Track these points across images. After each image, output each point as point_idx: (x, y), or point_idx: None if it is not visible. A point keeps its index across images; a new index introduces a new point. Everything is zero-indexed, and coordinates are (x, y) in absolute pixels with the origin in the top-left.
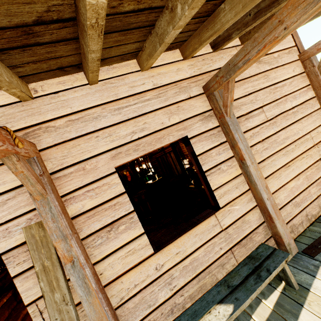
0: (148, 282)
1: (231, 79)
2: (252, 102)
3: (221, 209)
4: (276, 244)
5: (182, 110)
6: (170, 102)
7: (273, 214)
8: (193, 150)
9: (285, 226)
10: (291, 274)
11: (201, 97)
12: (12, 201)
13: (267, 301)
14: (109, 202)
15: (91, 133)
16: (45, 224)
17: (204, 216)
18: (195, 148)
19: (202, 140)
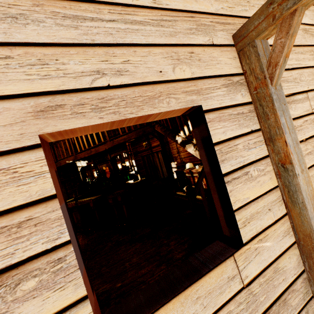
0: None
1: (301, 7)
2: (295, 81)
3: (245, 246)
4: None
5: (198, 61)
6: (180, 41)
7: None
8: (208, 133)
9: None
10: None
11: (229, 50)
12: None
13: None
14: (5, 218)
15: None
16: None
17: (213, 258)
18: (212, 130)
19: (225, 119)
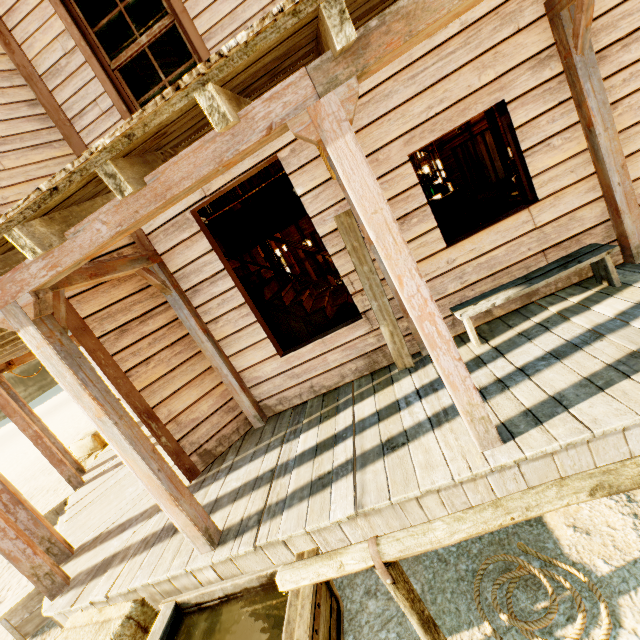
0: (438, 273)
1: None
2: None
3: (540, 202)
4: (620, 251)
5: (502, 58)
6: (484, 49)
7: (622, 206)
8: (510, 121)
9: None
10: (613, 270)
11: (538, 25)
12: (323, 195)
13: (574, 298)
14: (402, 195)
15: (382, 116)
16: (353, 211)
17: (513, 212)
18: (513, 117)
19: (528, 102)
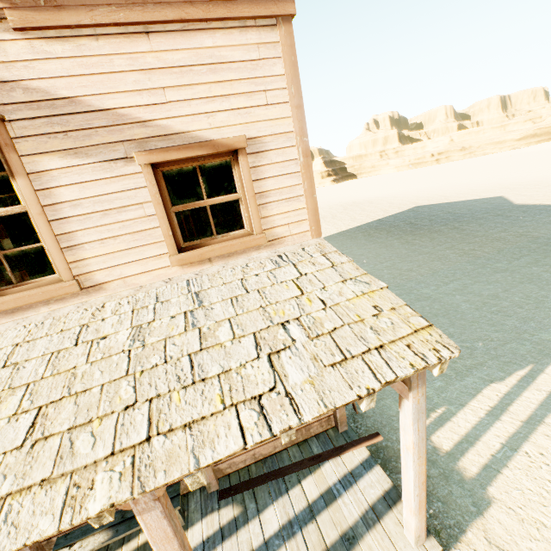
0: None
1: None
2: None
3: None
4: None
5: None
6: None
7: None
8: None
9: (210, 470)
10: (180, 516)
11: None
12: None
13: None
14: None
15: None
16: None
17: None
18: None
19: None
